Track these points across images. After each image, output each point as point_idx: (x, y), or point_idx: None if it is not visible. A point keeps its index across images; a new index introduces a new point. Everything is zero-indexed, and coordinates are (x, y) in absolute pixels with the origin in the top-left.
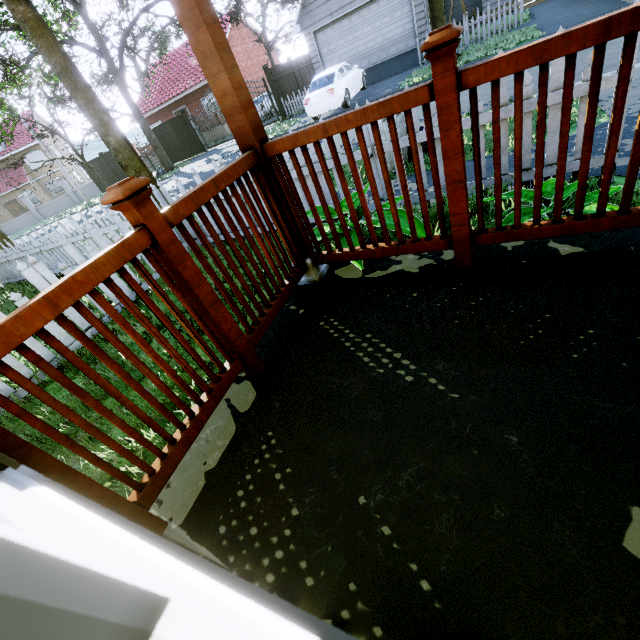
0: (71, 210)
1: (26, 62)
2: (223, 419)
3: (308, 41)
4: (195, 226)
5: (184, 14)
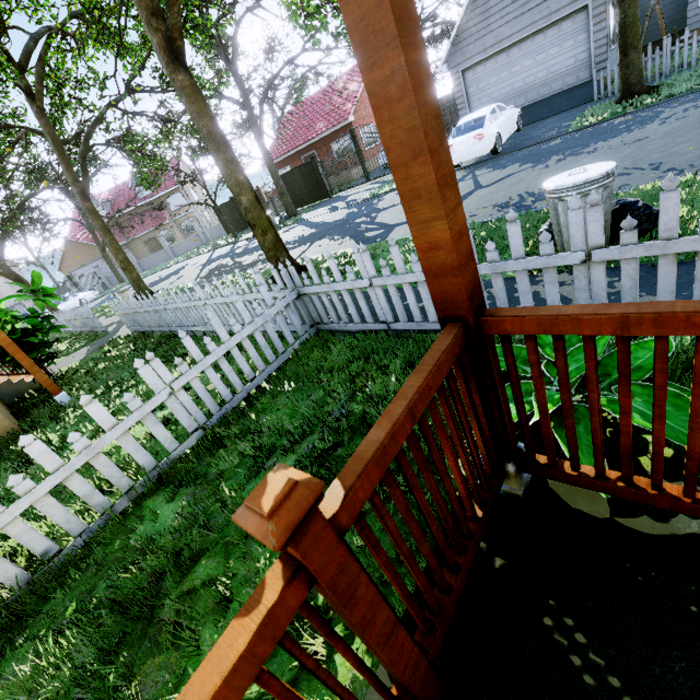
0: (198, 250)
1: (180, 117)
2: None
3: (454, 81)
4: (374, 501)
5: (395, 136)
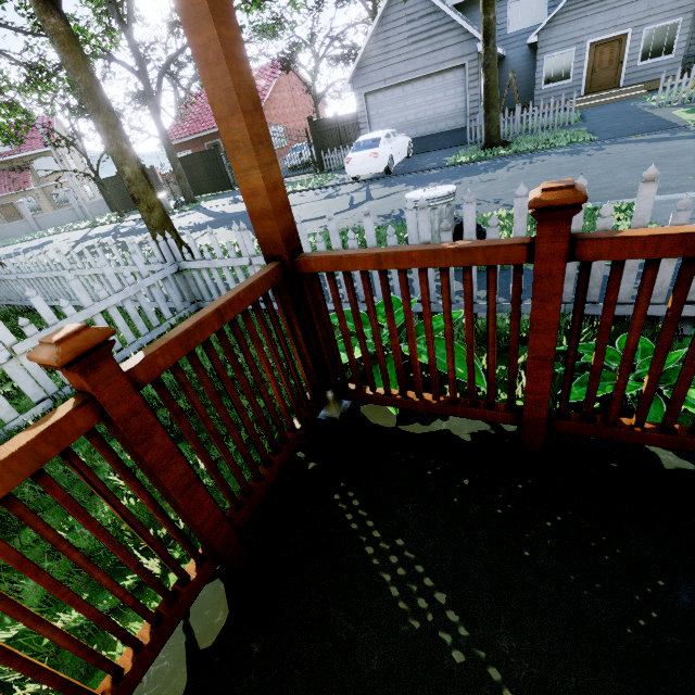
0: (72, 225)
1: (56, 68)
2: (171, 655)
3: (358, 101)
4: (179, 377)
5: (216, 94)
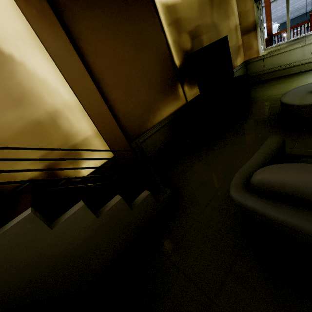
0: None
1: None
2: None
3: None
4: None
5: (267, 15)
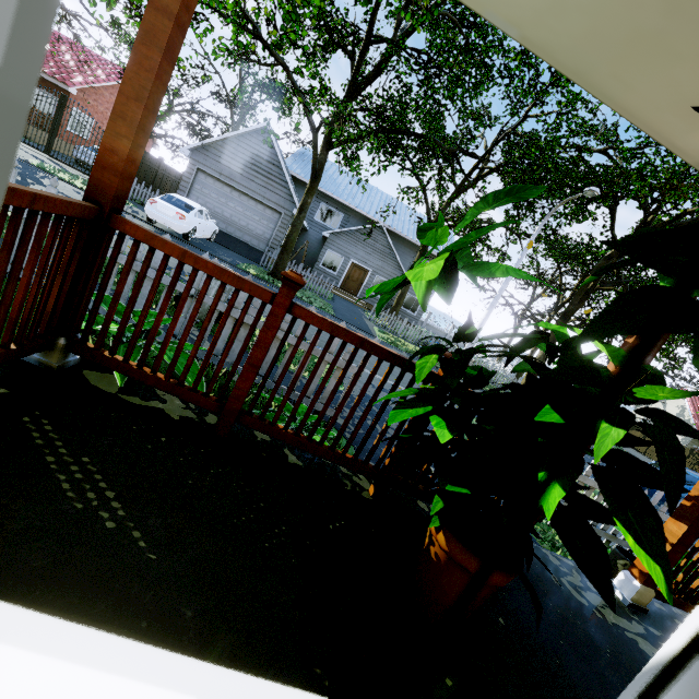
0: None
1: None
2: None
3: (189, 168)
4: None
5: (133, 81)
